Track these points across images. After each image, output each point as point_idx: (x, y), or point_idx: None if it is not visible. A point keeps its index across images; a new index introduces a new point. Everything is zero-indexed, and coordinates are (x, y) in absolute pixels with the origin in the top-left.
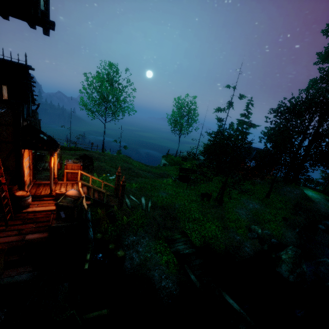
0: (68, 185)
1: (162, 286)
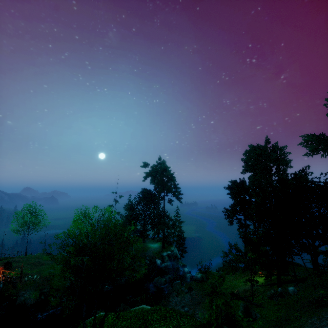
0: None
1: (29, 302)
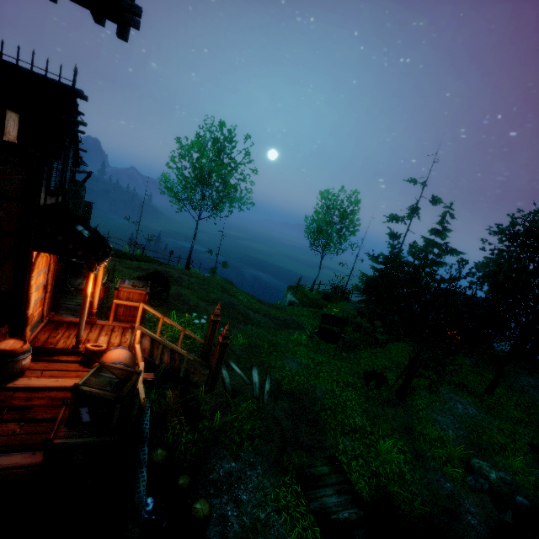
0: (114, 331)
1: None
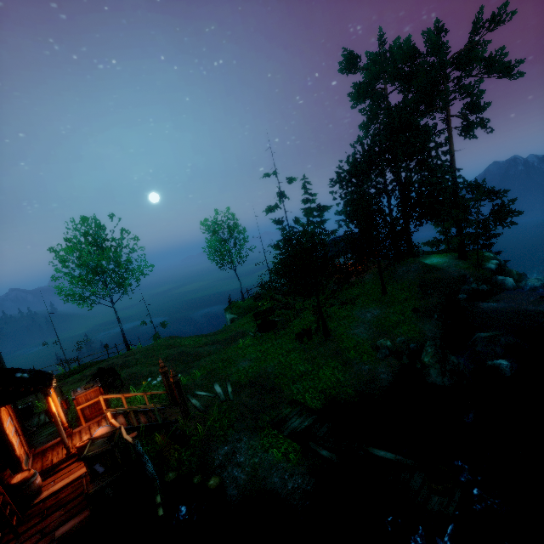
0: (91, 428)
1: (290, 489)
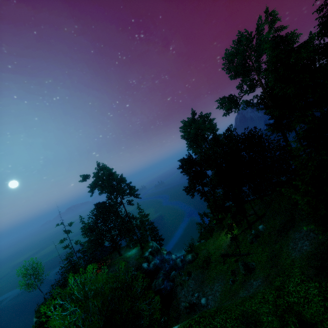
0: None
1: None
